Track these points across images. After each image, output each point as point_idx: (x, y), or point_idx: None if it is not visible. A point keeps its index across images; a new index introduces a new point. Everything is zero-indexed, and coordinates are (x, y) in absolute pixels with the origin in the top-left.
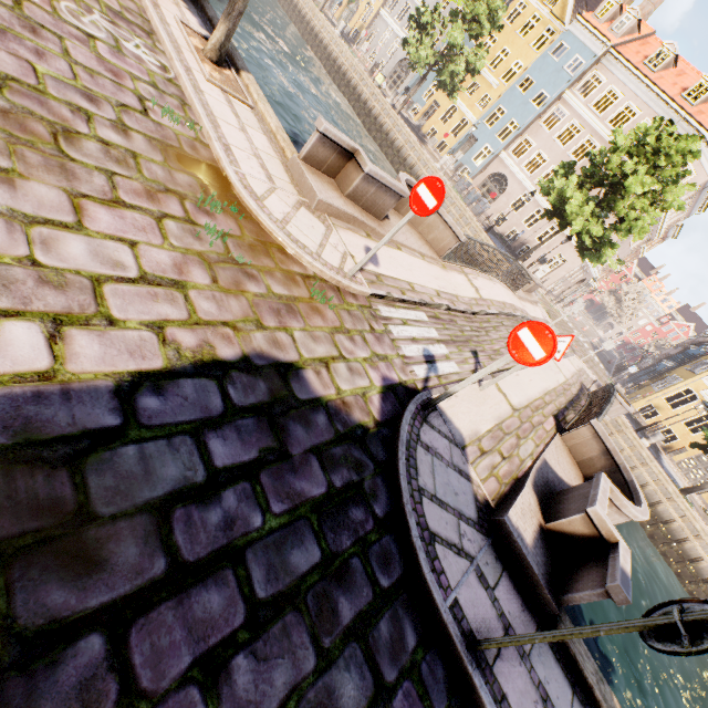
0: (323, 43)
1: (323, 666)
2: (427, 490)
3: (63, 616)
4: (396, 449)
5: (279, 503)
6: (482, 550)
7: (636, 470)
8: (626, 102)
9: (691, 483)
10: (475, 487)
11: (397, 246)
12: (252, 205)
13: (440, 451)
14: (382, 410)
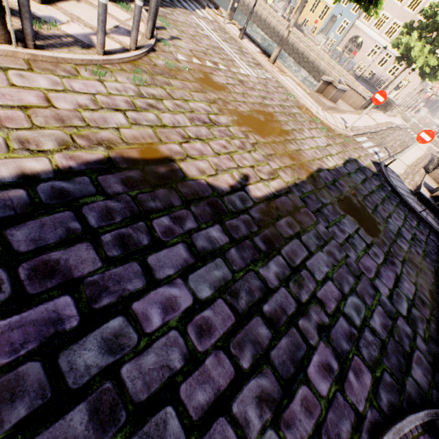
0: None
1: (395, 208)
2: (396, 185)
3: (364, 194)
4: (385, 177)
5: (373, 185)
6: (415, 199)
7: None
8: None
9: None
10: (406, 186)
11: (344, 112)
12: (320, 117)
13: (394, 178)
14: (375, 169)
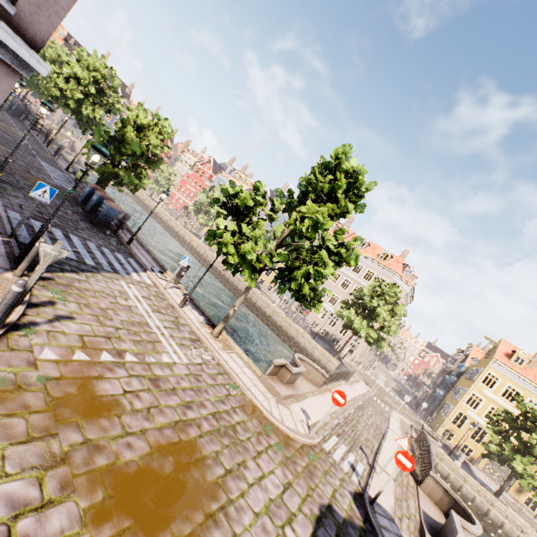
0: (193, 247)
1: None
2: None
3: None
4: (377, 534)
5: None
6: None
7: (464, 487)
8: None
9: (498, 484)
10: None
11: (305, 395)
12: (274, 419)
13: (388, 527)
14: (360, 513)
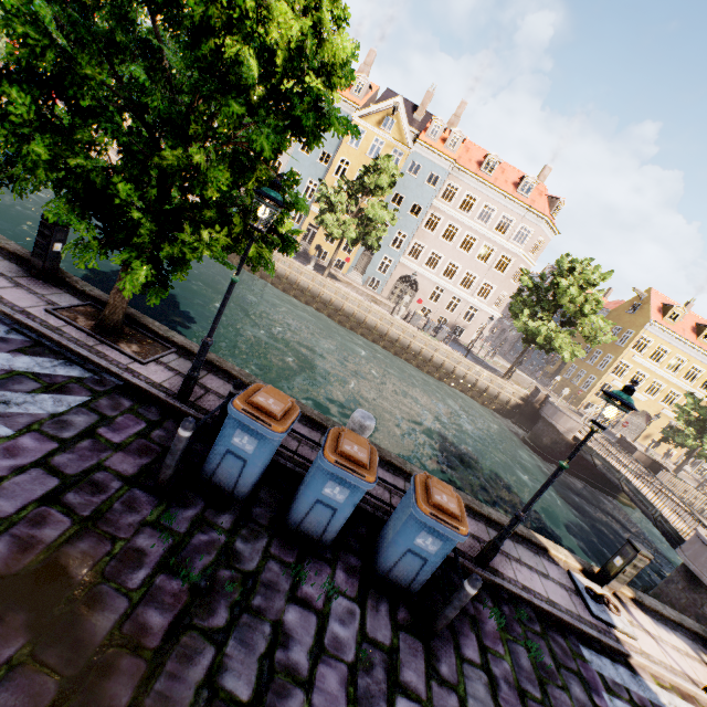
0: None
1: None
2: None
3: None
4: None
5: None
6: None
7: None
8: (483, 202)
9: (628, 436)
10: None
11: None
12: None
13: None
14: None
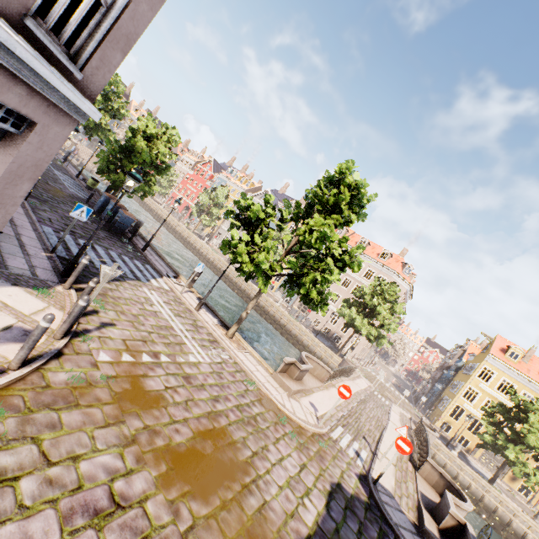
0: (197, 248)
1: None
2: (397, 523)
3: None
4: (380, 508)
5: None
6: None
7: (460, 475)
8: None
9: (494, 473)
10: (407, 516)
11: (312, 390)
12: (287, 411)
13: (390, 503)
14: (365, 491)
